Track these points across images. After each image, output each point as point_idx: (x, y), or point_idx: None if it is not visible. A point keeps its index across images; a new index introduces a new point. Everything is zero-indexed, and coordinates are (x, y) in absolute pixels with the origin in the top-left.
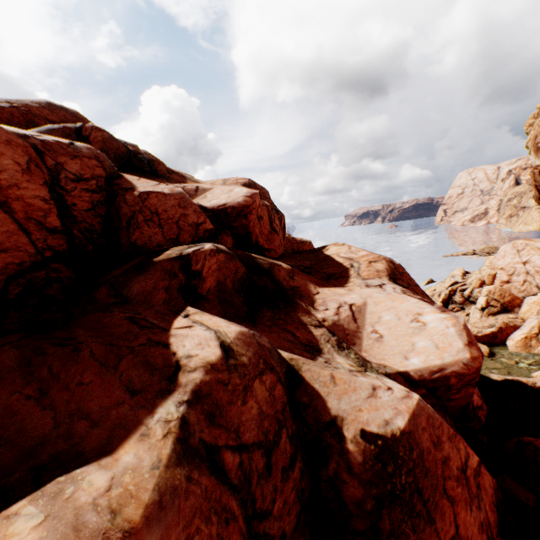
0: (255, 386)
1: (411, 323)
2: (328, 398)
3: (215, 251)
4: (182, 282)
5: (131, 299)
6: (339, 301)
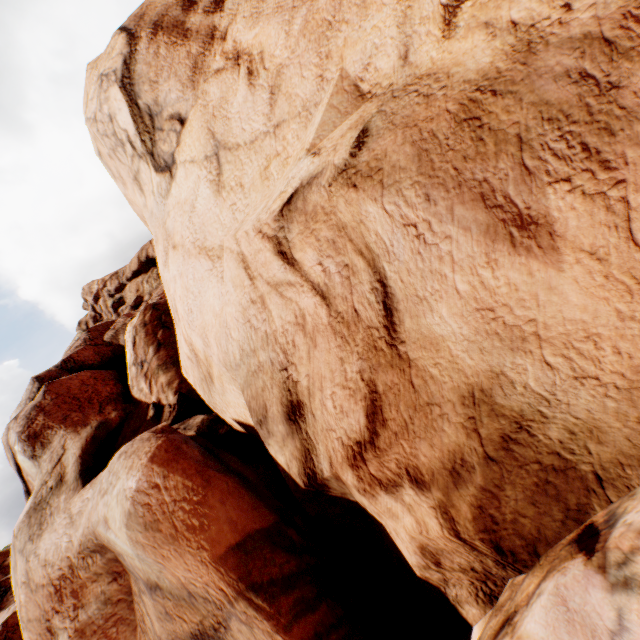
0: None
1: None
2: None
3: None
4: None
5: None
6: None
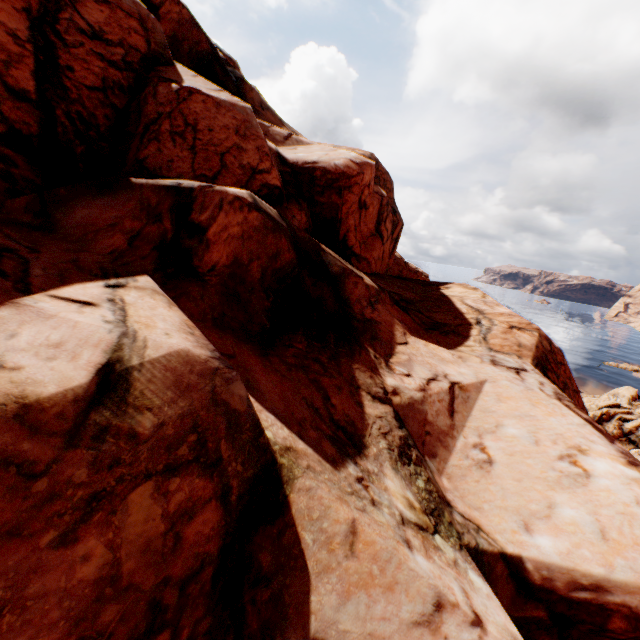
0: (131, 500)
1: (558, 461)
2: (320, 582)
3: (245, 203)
4: (167, 234)
5: (58, 229)
6: (436, 370)
